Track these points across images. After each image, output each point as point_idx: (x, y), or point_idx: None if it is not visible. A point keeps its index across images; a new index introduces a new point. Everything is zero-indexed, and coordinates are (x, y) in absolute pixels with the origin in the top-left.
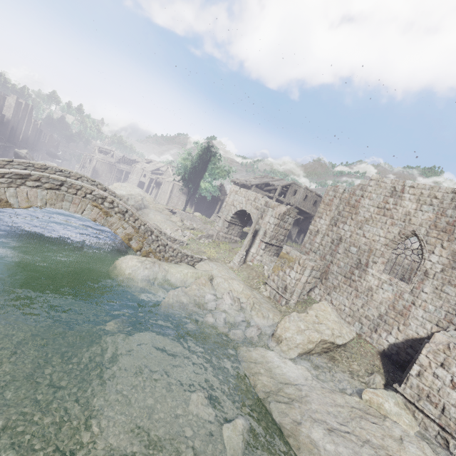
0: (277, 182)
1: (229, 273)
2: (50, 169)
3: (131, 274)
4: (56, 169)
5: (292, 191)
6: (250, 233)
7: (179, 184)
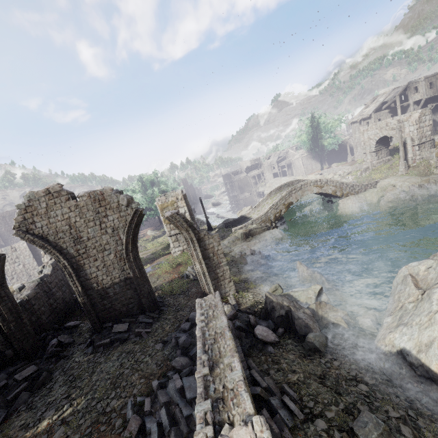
0: (391, 95)
1: (402, 178)
2: (282, 186)
3: (349, 206)
4: (284, 185)
5: (412, 90)
6: (400, 147)
7: (305, 155)
